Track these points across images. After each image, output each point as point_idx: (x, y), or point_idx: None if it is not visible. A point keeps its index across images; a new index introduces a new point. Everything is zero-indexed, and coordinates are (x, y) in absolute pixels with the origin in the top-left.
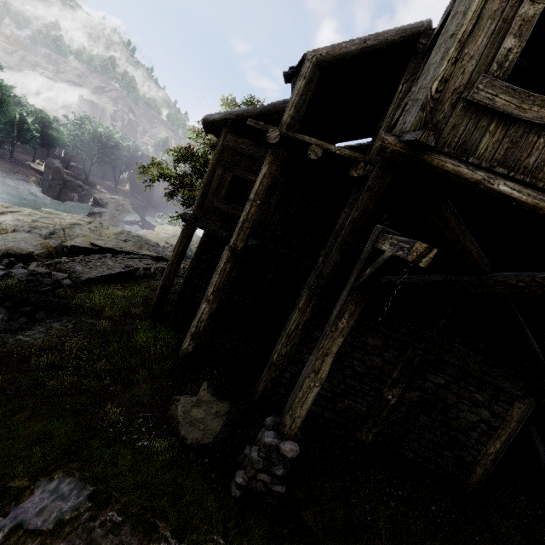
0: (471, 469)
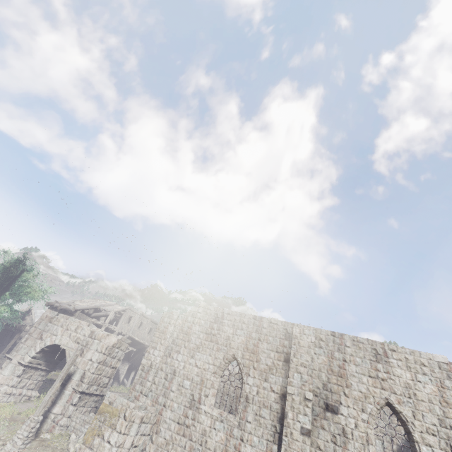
0: (120, 382)
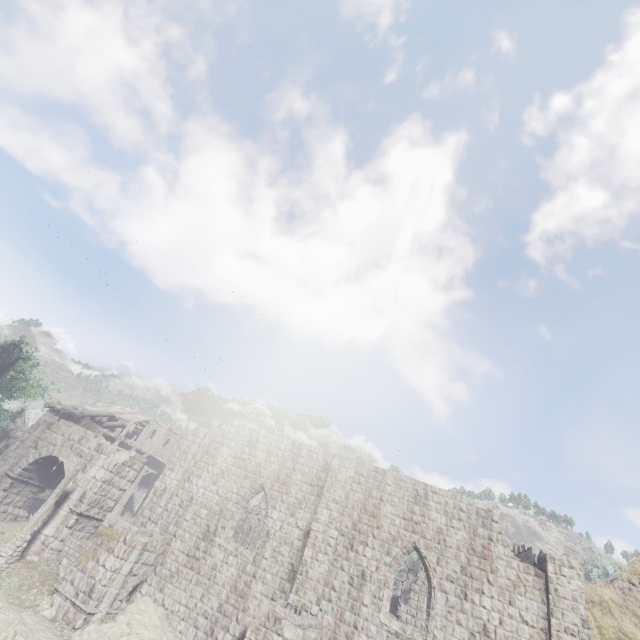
0: (134, 512)
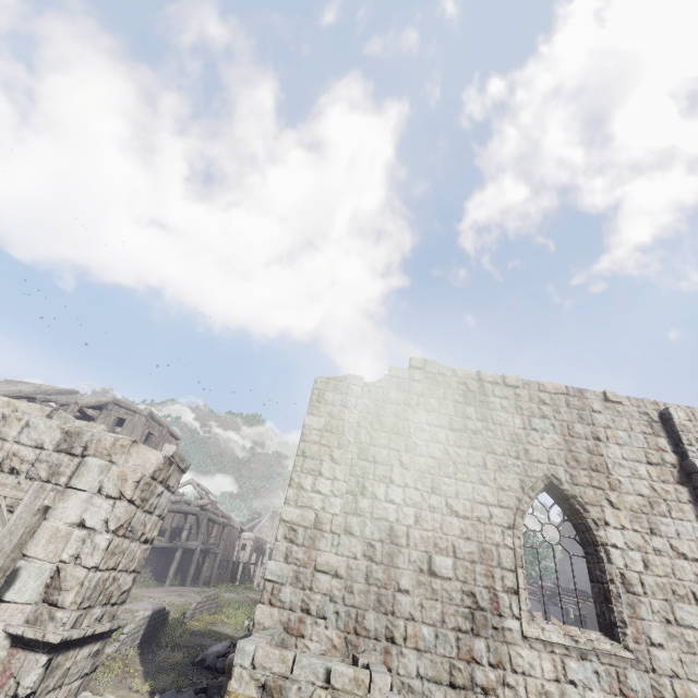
0: None
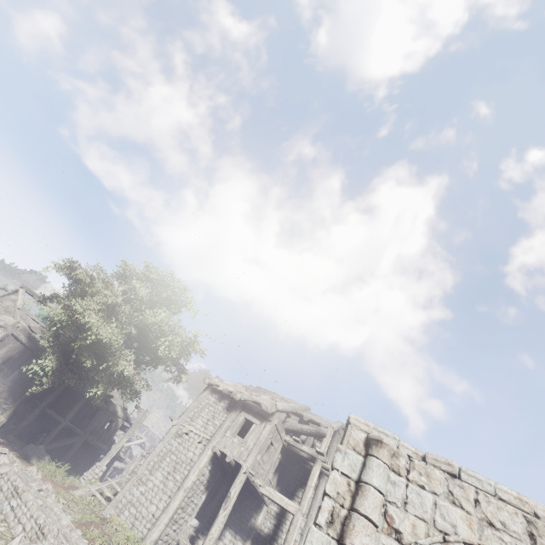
0: None
